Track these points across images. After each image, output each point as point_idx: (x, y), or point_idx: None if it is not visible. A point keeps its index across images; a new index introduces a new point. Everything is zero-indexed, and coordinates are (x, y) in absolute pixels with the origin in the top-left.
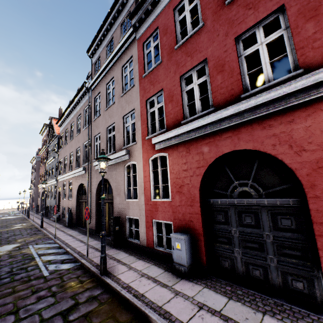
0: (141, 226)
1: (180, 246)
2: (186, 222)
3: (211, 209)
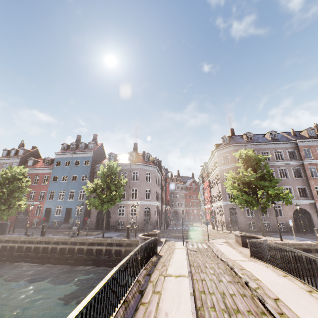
0: (0, 222)
1: (9, 223)
2: (13, 219)
3: (18, 217)
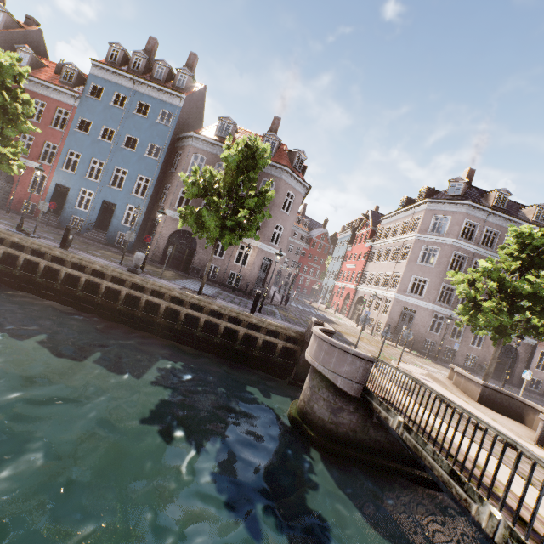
0: None
1: None
2: None
3: None
